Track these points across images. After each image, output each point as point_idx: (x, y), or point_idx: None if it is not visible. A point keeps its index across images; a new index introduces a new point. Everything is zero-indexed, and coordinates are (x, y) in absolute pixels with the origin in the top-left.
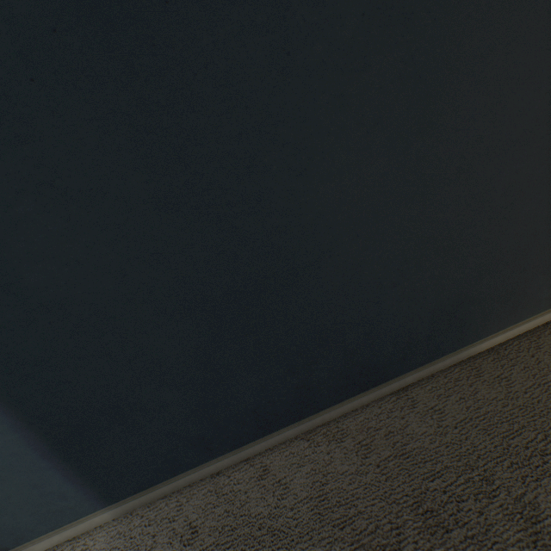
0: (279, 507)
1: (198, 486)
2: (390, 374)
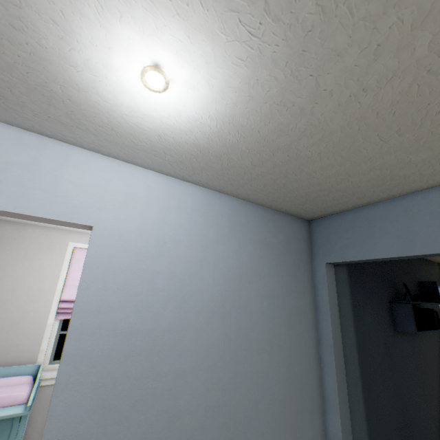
0: None
1: None
2: None
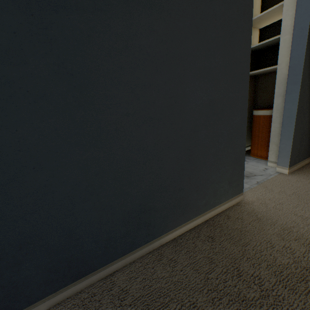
0: None
1: None
2: (98, 264)
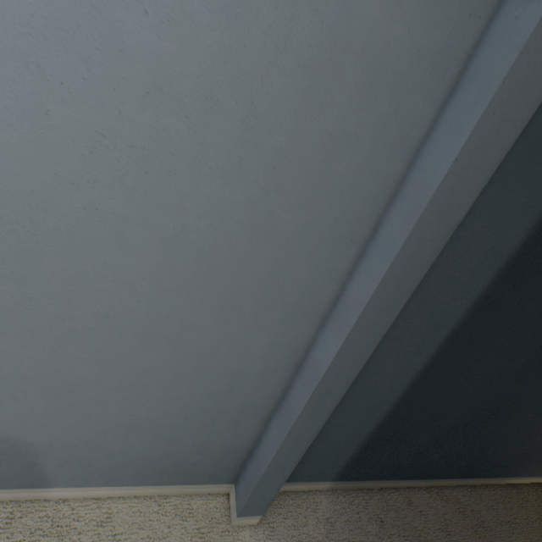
0: (426, 527)
1: (372, 492)
2: (476, 475)
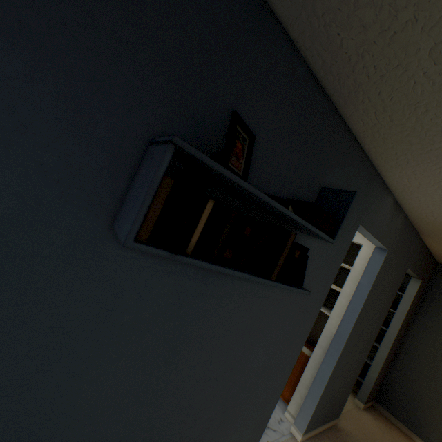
0: None
1: None
2: None
